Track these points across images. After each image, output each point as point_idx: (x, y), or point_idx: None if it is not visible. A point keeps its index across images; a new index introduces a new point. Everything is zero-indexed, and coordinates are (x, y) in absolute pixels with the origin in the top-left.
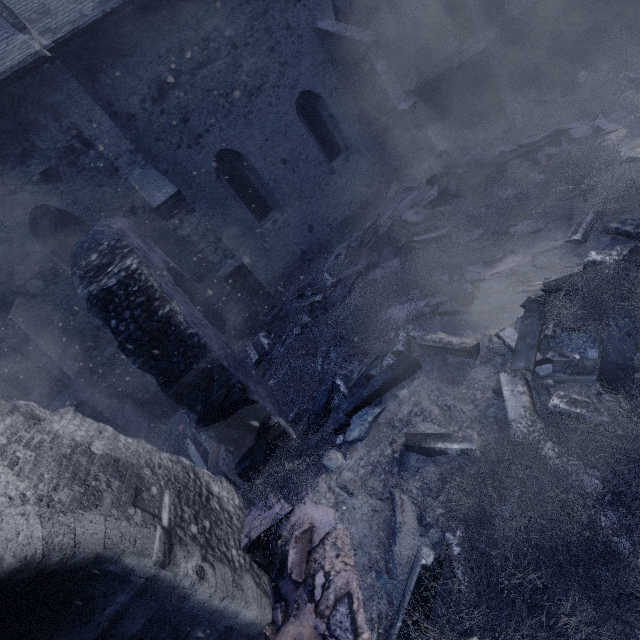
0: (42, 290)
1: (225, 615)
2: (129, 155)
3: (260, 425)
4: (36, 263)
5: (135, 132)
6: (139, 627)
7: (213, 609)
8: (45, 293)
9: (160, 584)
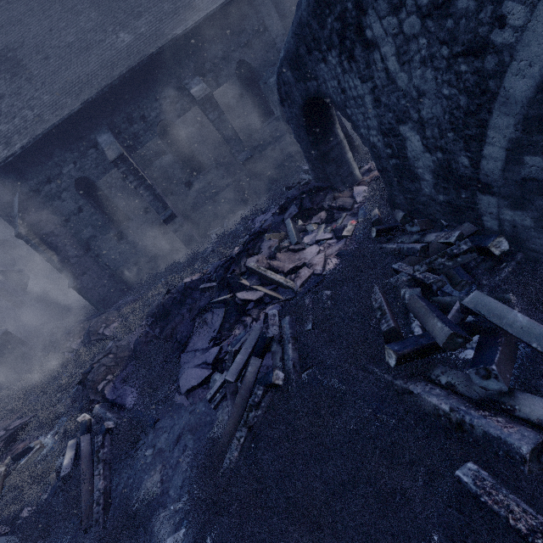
0: (234, 105)
1: (352, 167)
2: (282, 37)
3: (351, 145)
4: (235, 90)
5: (284, 24)
6: (335, 155)
7: (350, 163)
8: (235, 107)
9: (342, 144)
